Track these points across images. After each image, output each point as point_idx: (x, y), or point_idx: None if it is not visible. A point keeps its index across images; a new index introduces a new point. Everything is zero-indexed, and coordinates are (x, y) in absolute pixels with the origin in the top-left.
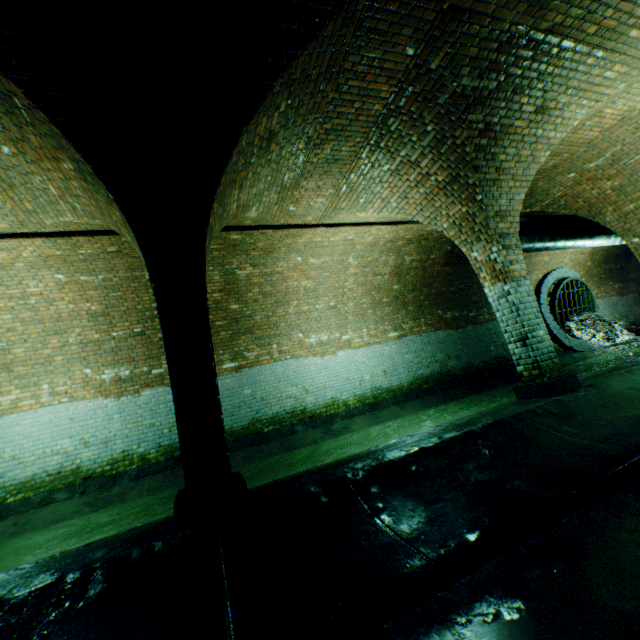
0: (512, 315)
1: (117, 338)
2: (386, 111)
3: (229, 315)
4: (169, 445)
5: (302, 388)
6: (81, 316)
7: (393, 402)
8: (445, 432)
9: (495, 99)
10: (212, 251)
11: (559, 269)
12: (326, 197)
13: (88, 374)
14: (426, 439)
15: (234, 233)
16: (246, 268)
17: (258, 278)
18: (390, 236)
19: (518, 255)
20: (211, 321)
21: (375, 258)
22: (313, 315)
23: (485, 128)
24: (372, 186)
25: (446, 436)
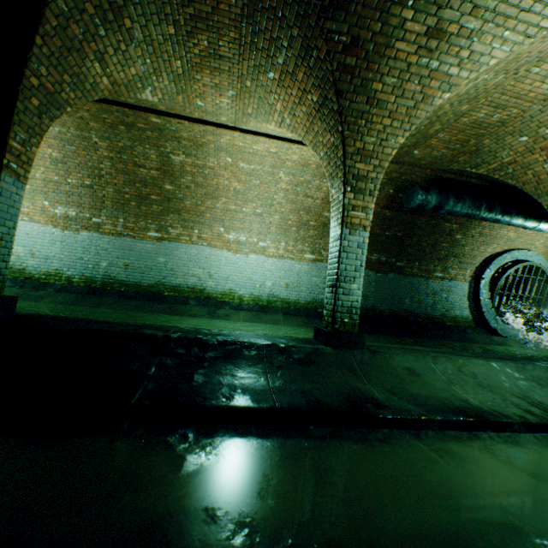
0: (335, 260)
1: (71, 185)
2: (247, 2)
3: (163, 193)
4: (90, 277)
5: (208, 273)
6: (45, 158)
7: (283, 312)
8: (194, 333)
9: (363, 5)
10: (142, 130)
11: (524, 250)
12: (230, 98)
13: (46, 205)
14: (171, 331)
15: (152, 116)
16: (180, 155)
17: (191, 167)
18: (317, 160)
19: (369, 203)
20: (147, 194)
21: (308, 180)
22: (238, 216)
23: (352, 43)
24: (266, 95)
25: (181, 334)
